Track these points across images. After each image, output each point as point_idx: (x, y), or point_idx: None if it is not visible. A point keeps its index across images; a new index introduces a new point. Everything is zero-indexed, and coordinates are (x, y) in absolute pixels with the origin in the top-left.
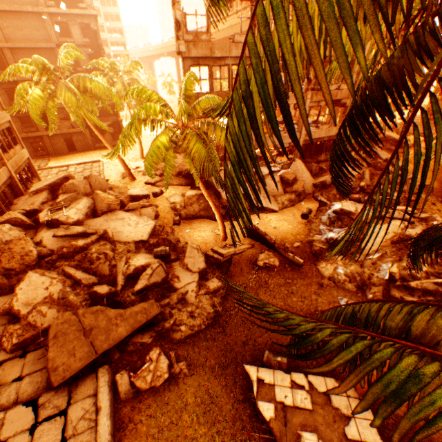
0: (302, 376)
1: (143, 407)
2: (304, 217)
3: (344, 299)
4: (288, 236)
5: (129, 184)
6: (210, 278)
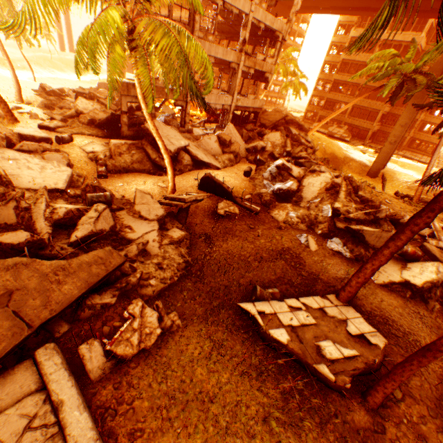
0: (295, 300)
1: (133, 379)
2: (247, 174)
3: (305, 235)
4: (238, 189)
5: (7, 126)
6: (171, 228)
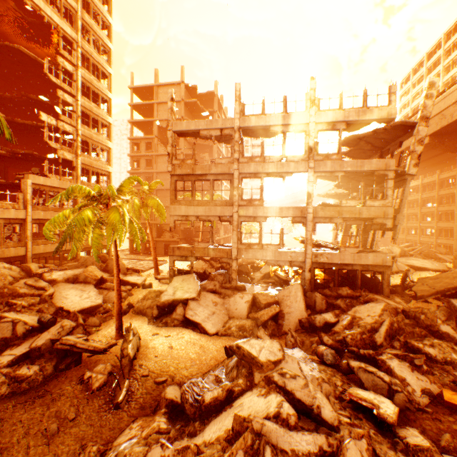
0: None
1: None
2: (227, 352)
3: None
4: (169, 364)
5: (150, 277)
6: (37, 364)
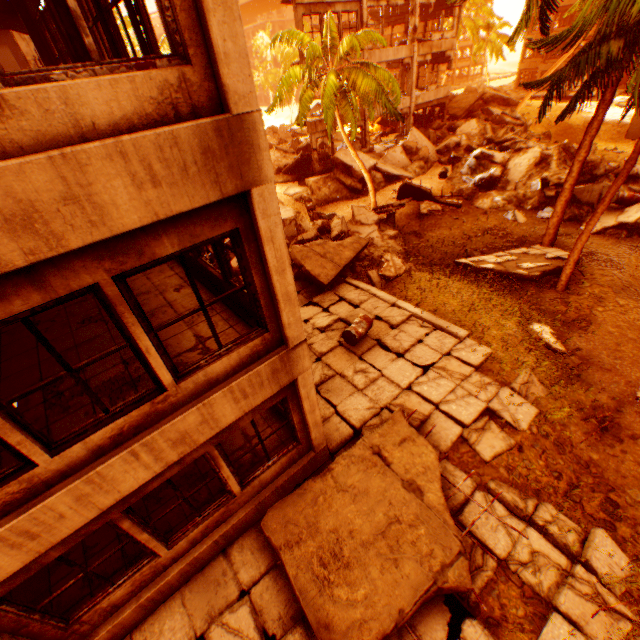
0: (501, 253)
1: (397, 287)
2: (443, 177)
3: (510, 211)
4: (436, 192)
5: None
6: (385, 231)
